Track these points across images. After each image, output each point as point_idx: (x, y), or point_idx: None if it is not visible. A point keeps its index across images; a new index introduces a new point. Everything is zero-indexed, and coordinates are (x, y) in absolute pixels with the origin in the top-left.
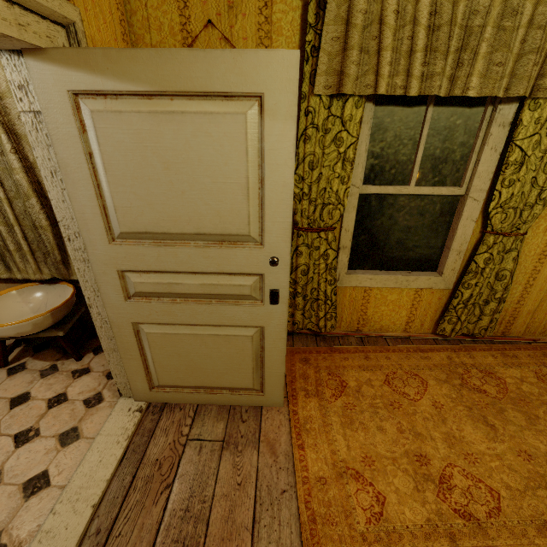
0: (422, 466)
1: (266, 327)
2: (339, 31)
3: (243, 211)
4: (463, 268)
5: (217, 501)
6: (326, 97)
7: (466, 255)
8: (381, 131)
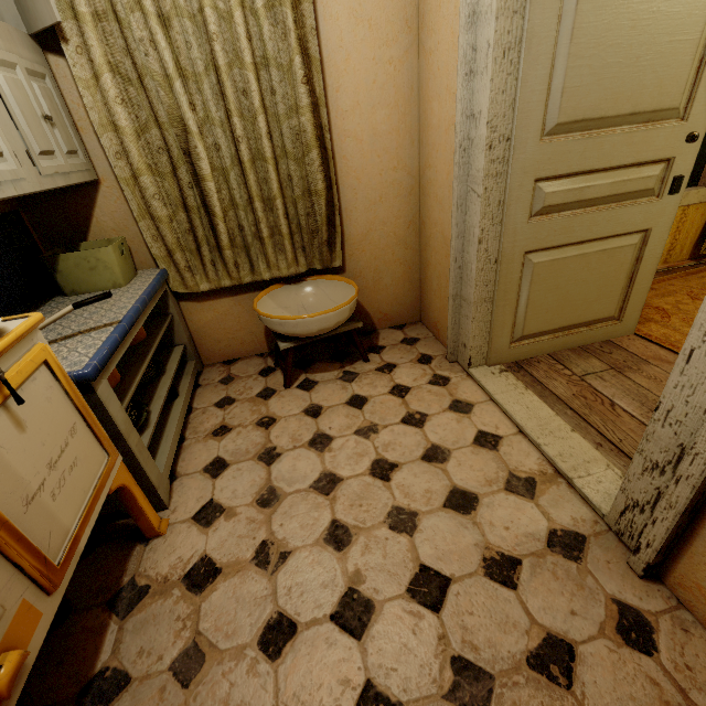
0: None
1: (653, 229)
2: None
3: (683, 77)
4: None
5: None
6: None
7: None
8: None
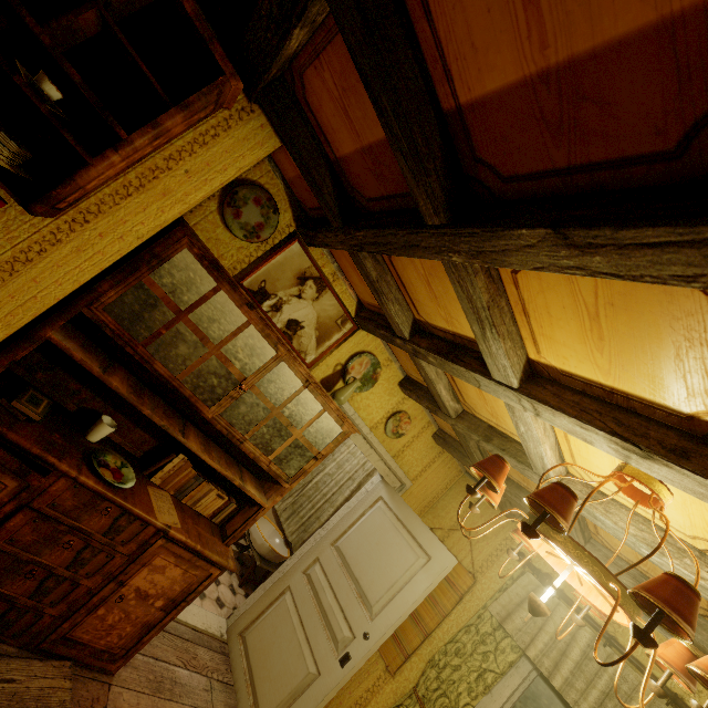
0: None
1: (321, 677)
2: (523, 594)
3: (381, 592)
4: None
5: (181, 707)
6: (496, 620)
7: None
8: (535, 703)
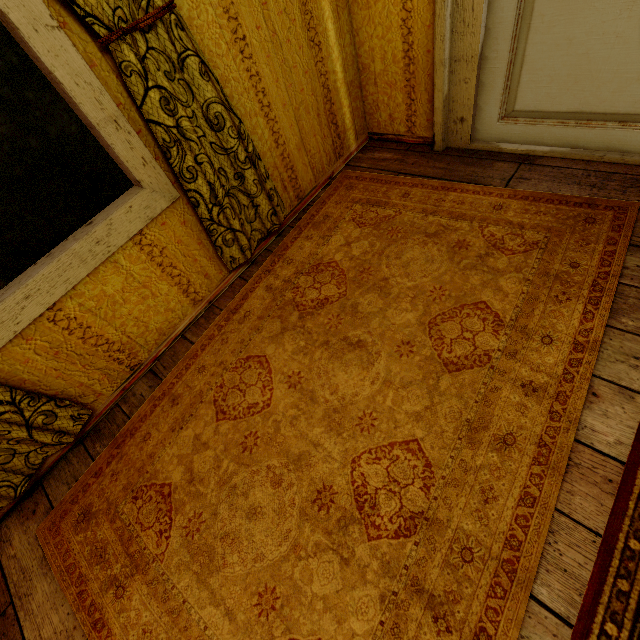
0: (330, 510)
1: None
2: None
3: None
4: (159, 148)
5: None
6: None
7: (134, 119)
8: None
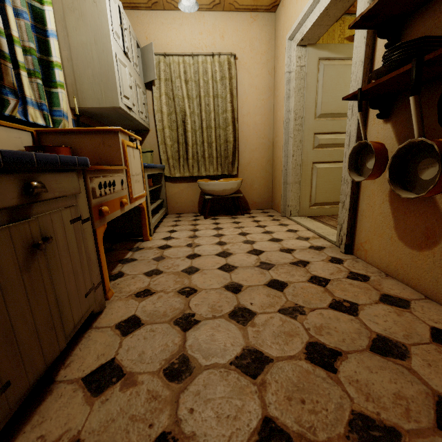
0: None
1: None
2: None
3: None
4: None
5: None
6: None
7: None
8: None
